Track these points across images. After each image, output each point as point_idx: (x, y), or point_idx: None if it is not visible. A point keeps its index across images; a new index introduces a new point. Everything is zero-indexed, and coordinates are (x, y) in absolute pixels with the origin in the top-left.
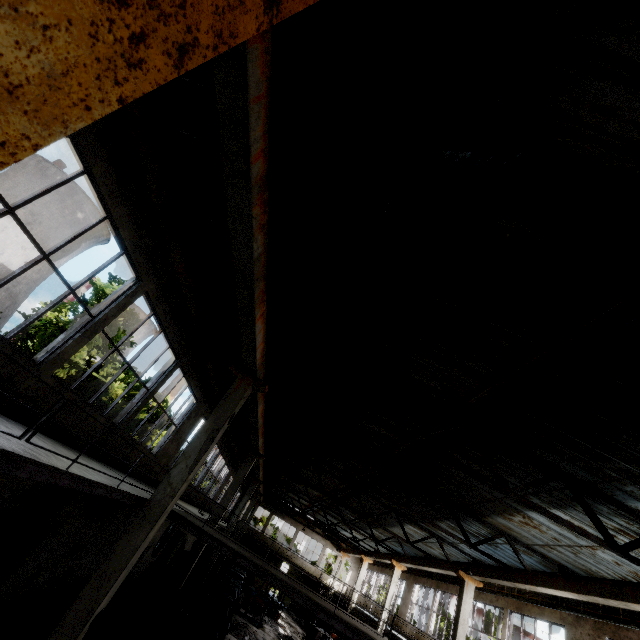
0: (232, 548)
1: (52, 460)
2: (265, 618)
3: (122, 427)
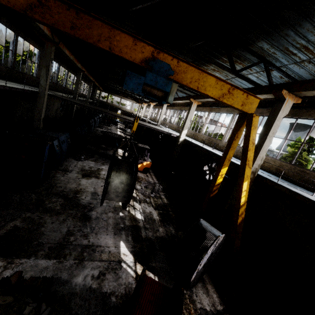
0: (74, 102)
1: (0, 84)
2: (112, 125)
3: (13, 69)
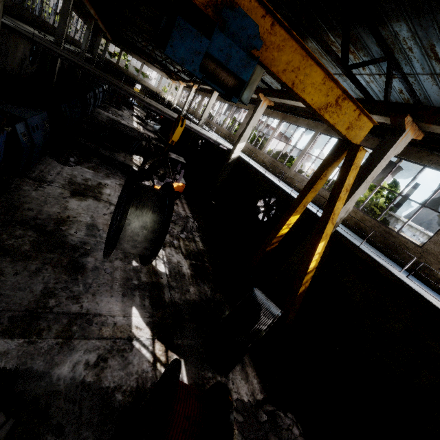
0: (57, 52)
1: None
2: (124, 108)
3: None
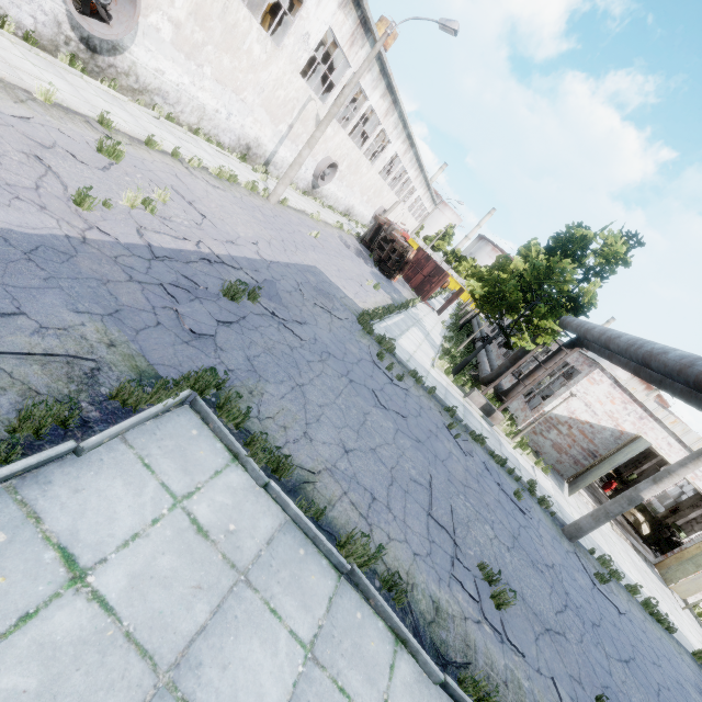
0: None
1: None
2: None
3: None
